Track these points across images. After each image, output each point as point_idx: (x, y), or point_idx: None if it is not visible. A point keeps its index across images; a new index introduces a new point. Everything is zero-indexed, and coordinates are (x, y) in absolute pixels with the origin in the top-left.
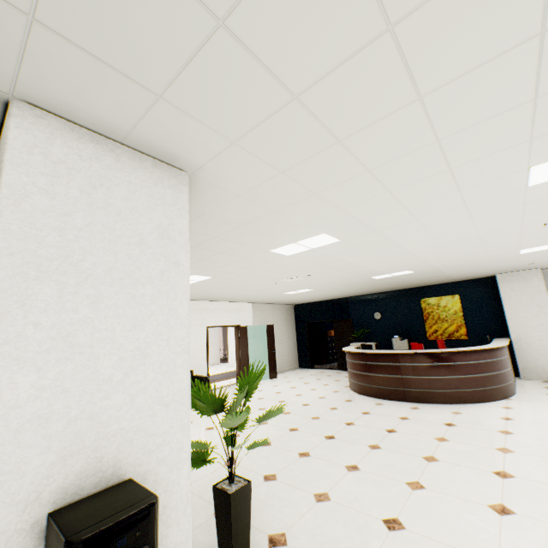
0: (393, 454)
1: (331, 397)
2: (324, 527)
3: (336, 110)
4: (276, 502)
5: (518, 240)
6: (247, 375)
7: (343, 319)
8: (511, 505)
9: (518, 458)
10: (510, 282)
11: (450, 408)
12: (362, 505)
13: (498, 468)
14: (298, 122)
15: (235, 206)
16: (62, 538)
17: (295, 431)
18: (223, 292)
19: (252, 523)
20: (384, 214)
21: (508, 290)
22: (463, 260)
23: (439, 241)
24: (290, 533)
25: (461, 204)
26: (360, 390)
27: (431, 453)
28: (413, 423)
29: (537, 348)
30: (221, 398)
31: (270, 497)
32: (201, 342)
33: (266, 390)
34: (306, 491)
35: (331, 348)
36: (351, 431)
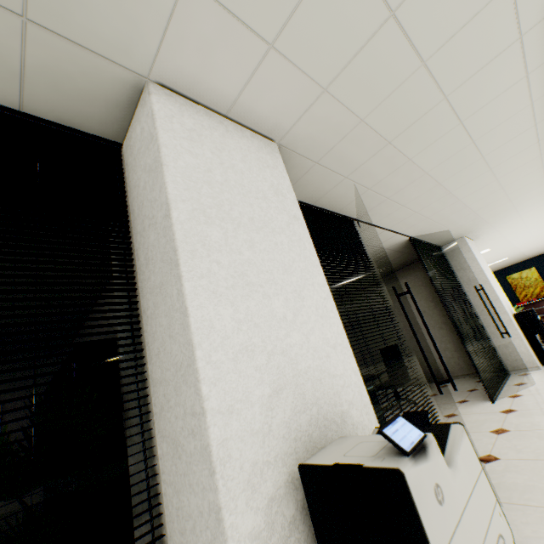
0: None
1: None
2: None
3: (528, 219)
4: None
5: None
6: None
7: None
8: None
9: None
10: None
11: None
12: None
13: None
14: (517, 223)
15: None
16: (526, 310)
17: None
18: None
19: None
20: (518, 235)
21: None
22: (540, 244)
23: (534, 238)
24: None
25: None
26: None
27: None
28: None
29: None
30: None
31: None
32: None
33: None
34: None
35: None
36: None
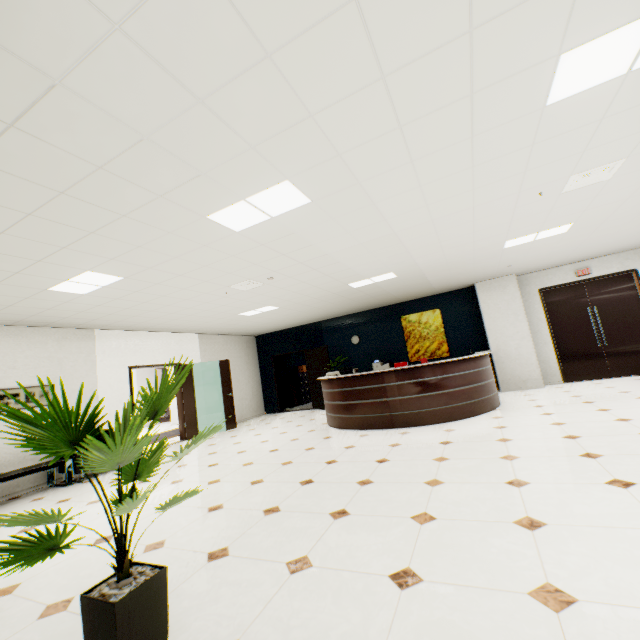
0: (389, 486)
1: (306, 437)
2: (304, 611)
3: None
4: (225, 590)
5: (508, 222)
6: (195, 428)
7: (317, 347)
8: (539, 516)
9: (526, 463)
10: (489, 291)
11: (442, 427)
12: (359, 562)
13: (510, 478)
14: None
15: (117, 68)
16: None
17: (260, 483)
18: (149, 312)
19: (179, 639)
20: (371, 142)
21: (487, 299)
22: (450, 257)
23: (431, 215)
24: (248, 639)
25: (468, 133)
26: (341, 424)
27: (434, 476)
28: (406, 448)
29: (514, 357)
30: (84, 414)
31: (215, 586)
32: (121, 388)
33: (221, 442)
34: (274, 562)
35: (304, 387)
36: (334, 469)
